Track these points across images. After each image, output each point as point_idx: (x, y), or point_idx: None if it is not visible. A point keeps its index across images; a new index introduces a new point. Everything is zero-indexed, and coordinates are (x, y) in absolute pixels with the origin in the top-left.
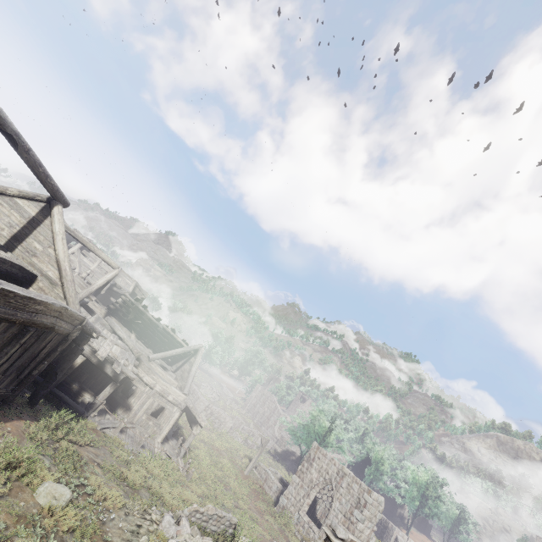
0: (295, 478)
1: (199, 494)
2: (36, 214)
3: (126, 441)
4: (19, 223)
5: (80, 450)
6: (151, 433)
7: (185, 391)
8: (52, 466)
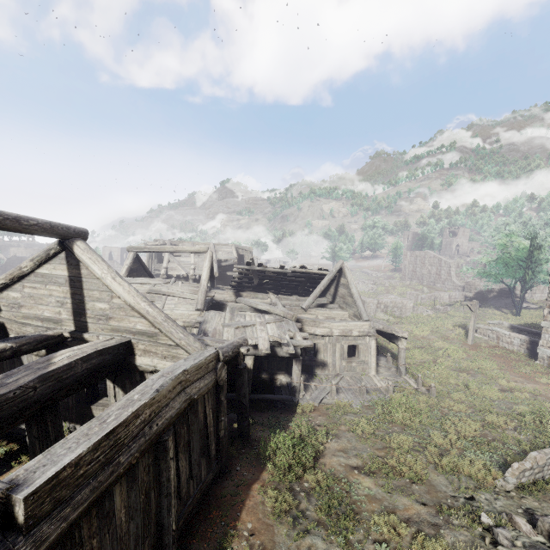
0: (546, 325)
1: (466, 411)
2: (68, 272)
3: (348, 398)
4: (65, 295)
5: (327, 462)
6: (360, 371)
7: (365, 318)
8: (329, 543)
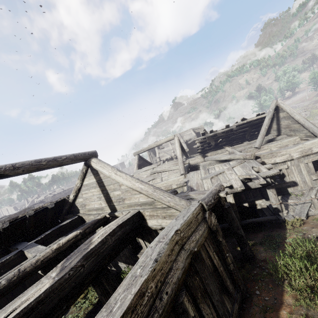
0: None
1: None
2: (95, 178)
3: None
4: (99, 192)
5: None
6: None
7: None
8: None
